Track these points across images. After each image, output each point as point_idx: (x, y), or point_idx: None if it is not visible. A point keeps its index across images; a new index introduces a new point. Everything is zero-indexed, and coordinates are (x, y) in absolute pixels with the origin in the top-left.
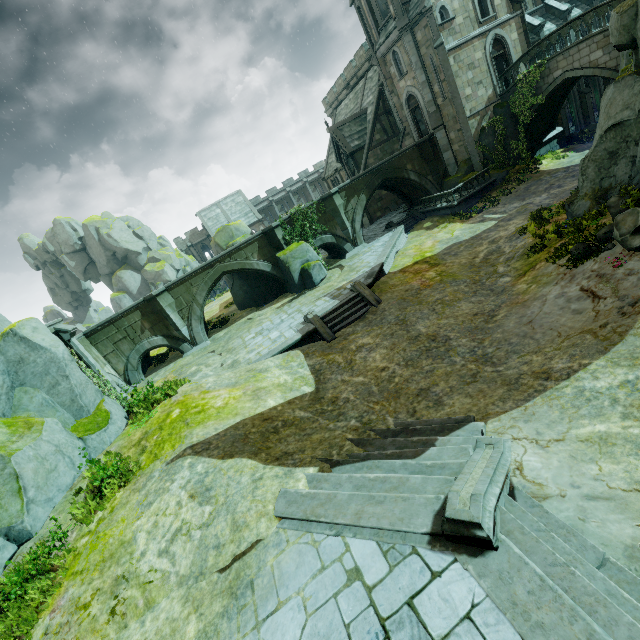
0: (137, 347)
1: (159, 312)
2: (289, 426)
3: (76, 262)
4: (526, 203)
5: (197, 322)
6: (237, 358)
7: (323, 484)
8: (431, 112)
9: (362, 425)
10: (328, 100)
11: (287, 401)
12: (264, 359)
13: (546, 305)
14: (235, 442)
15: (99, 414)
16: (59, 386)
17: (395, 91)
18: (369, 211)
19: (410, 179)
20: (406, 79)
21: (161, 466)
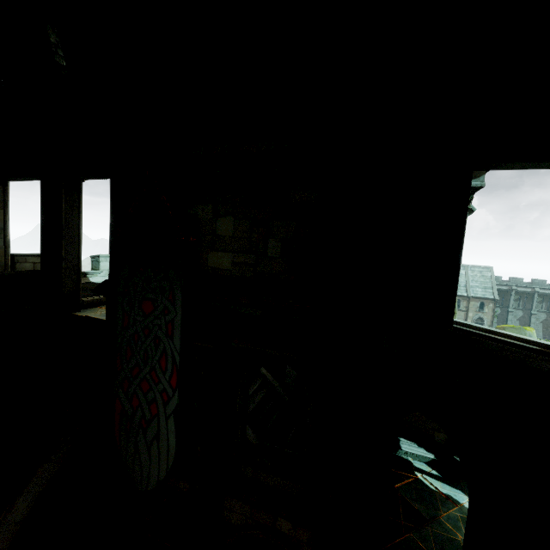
0: None
1: None
2: None
3: None
4: None
5: None
6: None
7: None
8: None
9: None
10: None
11: None
12: None
13: None
14: None
15: None
16: None
17: None
18: None
19: None
20: None
21: None
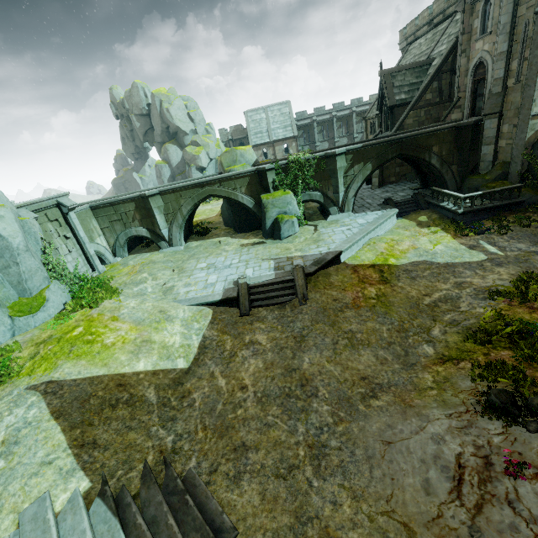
0: (126, 231)
1: (149, 210)
2: (128, 405)
3: (140, 124)
4: (534, 250)
5: (177, 228)
6: (175, 285)
7: (70, 516)
8: (493, 93)
9: (170, 450)
10: (407, 31)
11: (154, 370)
12: (182, 304)
13: (417, 437)
14: (76, 400)
15: (38, 299)
16: (10, 269)
17: (468, 51)
18: (384, 173)
19: (430, 163)
20: (486, 41)
21: (23, 386)
